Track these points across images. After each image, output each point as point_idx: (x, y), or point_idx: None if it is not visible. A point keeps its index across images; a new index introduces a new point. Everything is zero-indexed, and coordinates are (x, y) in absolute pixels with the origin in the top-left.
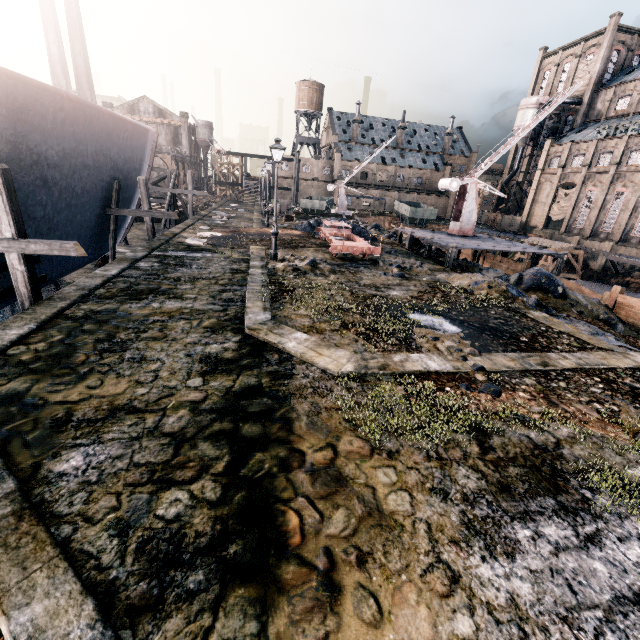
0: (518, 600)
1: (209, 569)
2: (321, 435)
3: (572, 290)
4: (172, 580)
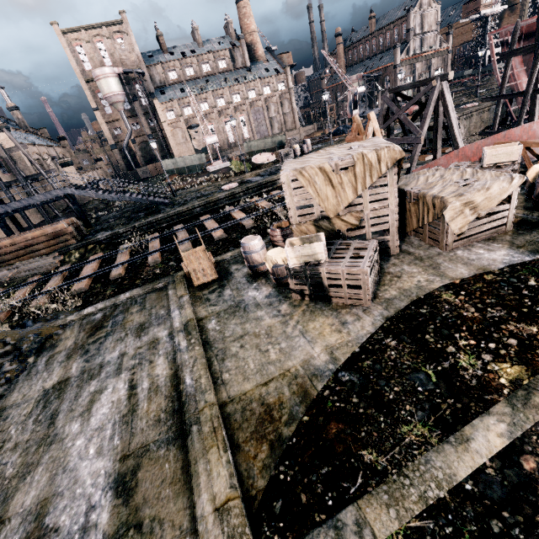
0: None
1: None
2: None
3: None
4: None
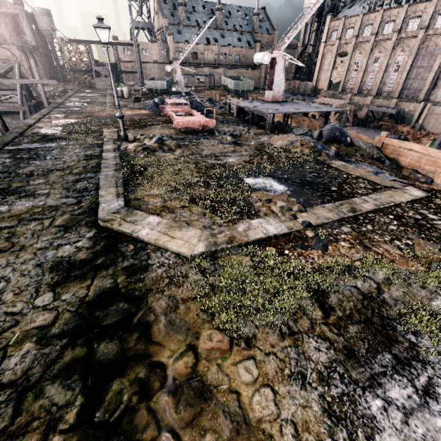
0: None
1: None
2: (180, 336)
3: (354, 138)
4: None
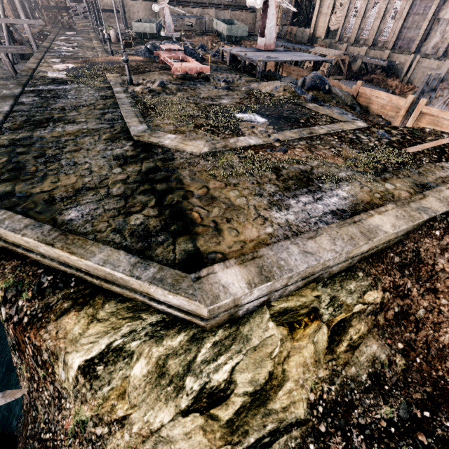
0: (289, 220)
1: (165, 235)
2: (199, 183)
3: (335, 87)
4: (151, 241)
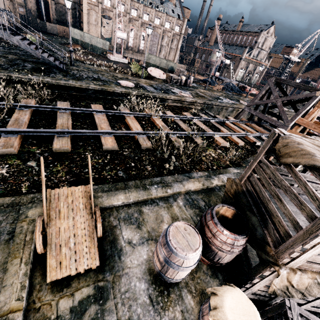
0: None
1: None
2: None
3: None
4: None
